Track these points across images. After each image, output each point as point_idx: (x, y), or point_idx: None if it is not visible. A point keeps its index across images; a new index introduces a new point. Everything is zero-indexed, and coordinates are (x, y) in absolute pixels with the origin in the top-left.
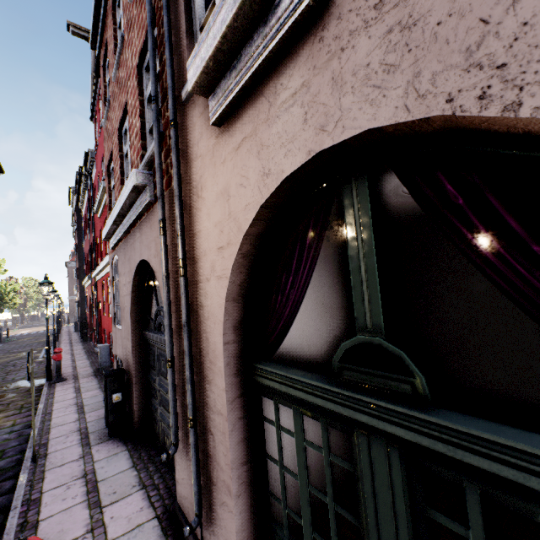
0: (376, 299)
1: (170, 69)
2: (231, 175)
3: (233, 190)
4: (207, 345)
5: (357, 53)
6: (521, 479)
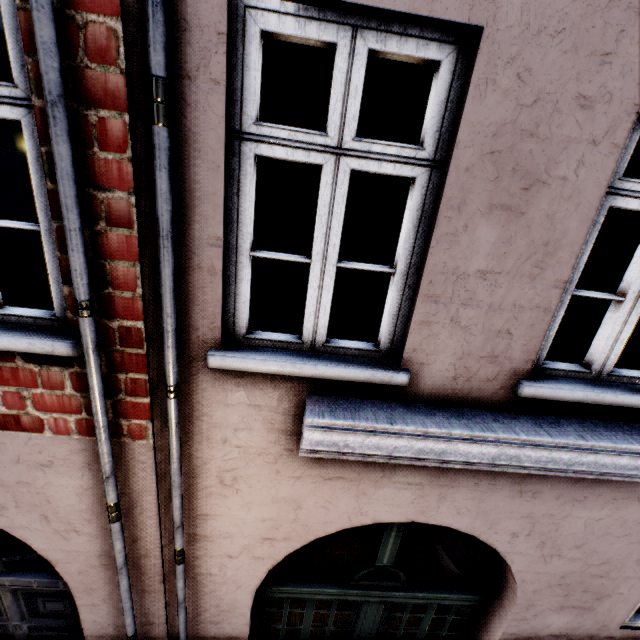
0: (394, 552)
1: (173, 296)
2: (309, 494)
3: (309, 505)
4: (218, 601)
5: (458, 494)
6: (431, 601)
